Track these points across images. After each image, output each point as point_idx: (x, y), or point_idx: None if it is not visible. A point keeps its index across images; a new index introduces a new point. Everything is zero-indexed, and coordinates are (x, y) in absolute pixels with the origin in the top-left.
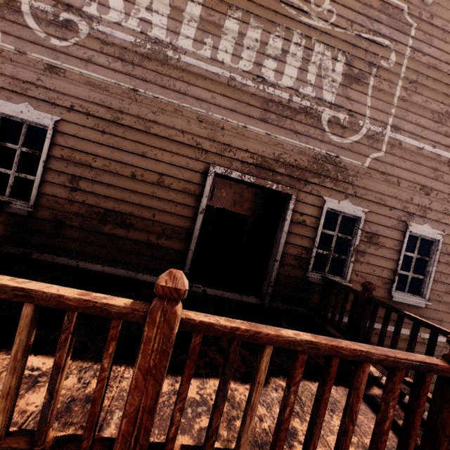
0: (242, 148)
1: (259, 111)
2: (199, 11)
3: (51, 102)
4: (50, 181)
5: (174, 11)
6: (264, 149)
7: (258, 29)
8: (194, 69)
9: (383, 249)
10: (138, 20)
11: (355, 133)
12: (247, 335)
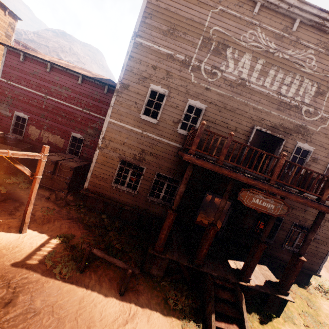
0: (268, 120)
1: (277, 106)
2: (260, 67)
3: (205, 100)
4: None
5: (251, 67)
6: (276, 121)
7: (282, 74)
8: (255, 89)
9: (318, 165)
10: (237, 71)
11: (315, 116)
12: (294, 163)
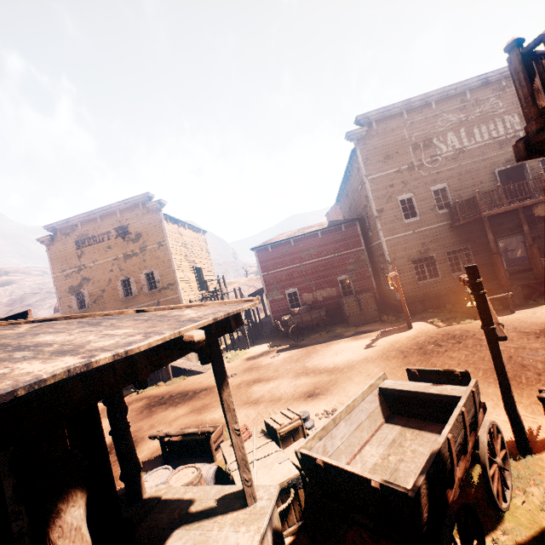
0: (499, 160)
1: (498, 147)
2: (464, 134)
3: (442, 180)
4: (453, 199)
5: (458, 139)
6: (506, 156)
7: (483, 126)
8: (472, 149)
9: None
10: (450, 147)
11: None
12: None
